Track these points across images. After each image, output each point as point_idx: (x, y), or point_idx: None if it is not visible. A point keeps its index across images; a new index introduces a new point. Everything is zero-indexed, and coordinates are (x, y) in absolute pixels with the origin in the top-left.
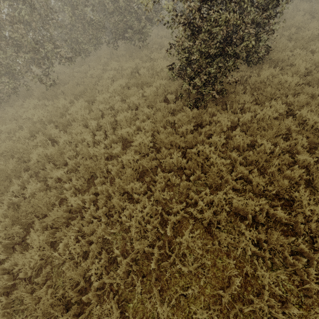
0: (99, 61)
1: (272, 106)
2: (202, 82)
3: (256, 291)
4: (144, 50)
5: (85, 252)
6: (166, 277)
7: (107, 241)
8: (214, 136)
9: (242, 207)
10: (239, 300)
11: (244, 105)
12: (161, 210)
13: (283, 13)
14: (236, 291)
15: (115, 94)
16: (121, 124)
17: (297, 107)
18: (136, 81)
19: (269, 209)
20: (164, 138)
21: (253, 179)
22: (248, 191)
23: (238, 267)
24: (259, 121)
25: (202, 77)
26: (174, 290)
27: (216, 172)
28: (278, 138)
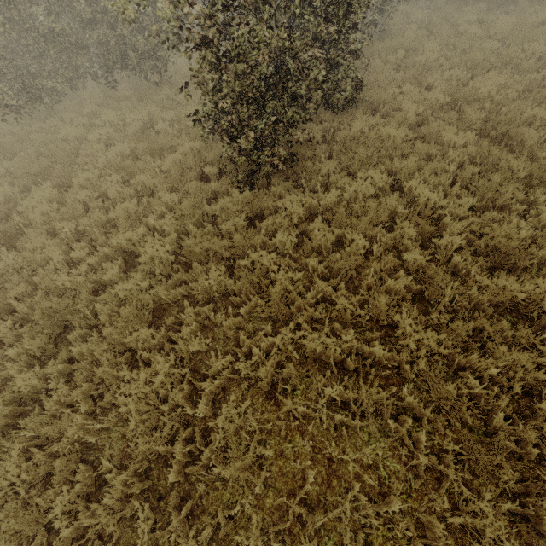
0: (81, 109)
1: (369, 177)
2: (253, 144)
3: (344, 485)
4: (165, 88)
5: (51, 474)
6: (199, 493)
7: (94, 446)
8: (278, 234)
9: (318, 349)
10: (318, 506)
11: (329, 178)
12: (193, 373)
13: (388, 26)
14: (314, 492)
15: (110, 171)
16: (119, 225)
17: (404, 177)
18: (150, 146)
19: (362, 346)
20: (193, 245)
21: (336, 300)
22: (335, 320)
23: (318, 451)
24: (349, 204)
25: (248, 134)
26: (214, 512)
27: (279, 296)
28: (377, 229)
